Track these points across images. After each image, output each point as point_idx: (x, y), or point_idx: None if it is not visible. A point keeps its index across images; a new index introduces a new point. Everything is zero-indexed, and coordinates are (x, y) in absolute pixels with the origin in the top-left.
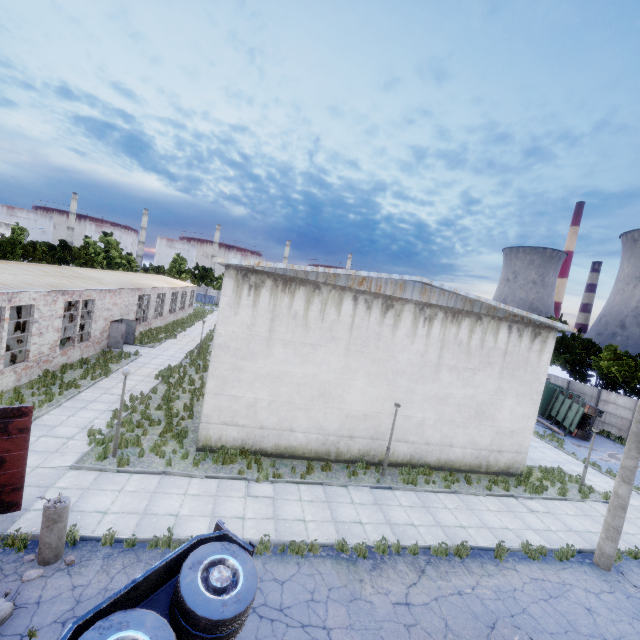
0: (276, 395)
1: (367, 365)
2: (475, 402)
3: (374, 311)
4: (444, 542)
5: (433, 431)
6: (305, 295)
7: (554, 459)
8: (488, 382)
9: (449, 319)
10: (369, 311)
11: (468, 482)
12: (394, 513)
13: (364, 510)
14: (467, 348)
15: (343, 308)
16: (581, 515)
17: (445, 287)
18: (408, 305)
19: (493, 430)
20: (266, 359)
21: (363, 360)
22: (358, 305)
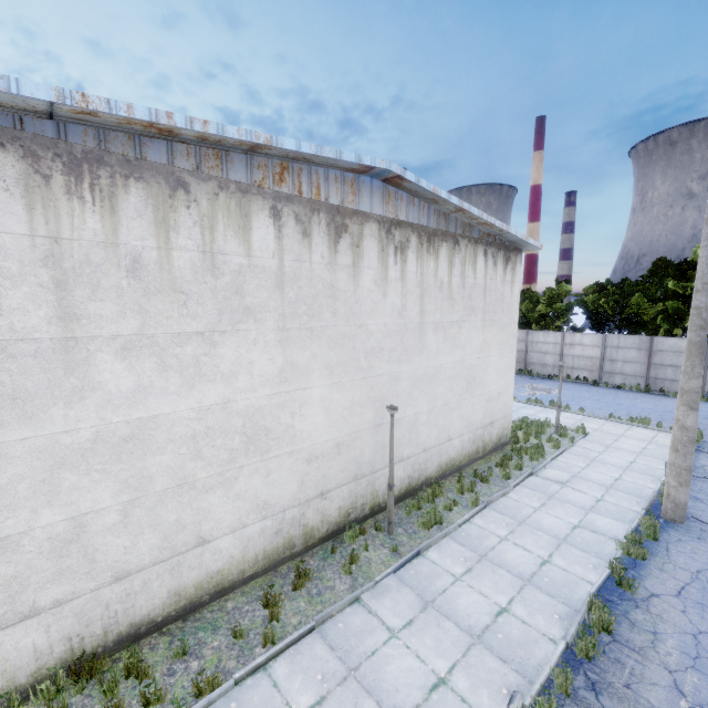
0: (138, 484)
1: (324, 352)
2: (465, 368)
3: (316, 240)
4: (591, 626)
5: (429, 429)
6: (149, 206)
7: None
8: (474, 336)
9: (425, 247)
10: (307, 241)
11: (484, 480)
12: (463, 605)
13: (422, 638)
14: (449, 291)
15: (254, 237)
16: (590, 462)
17: (422, 183)
18: (369, 225)
19: (484, 399)
20: (76, 403)
21: (316, 344)
22: (284, 229)
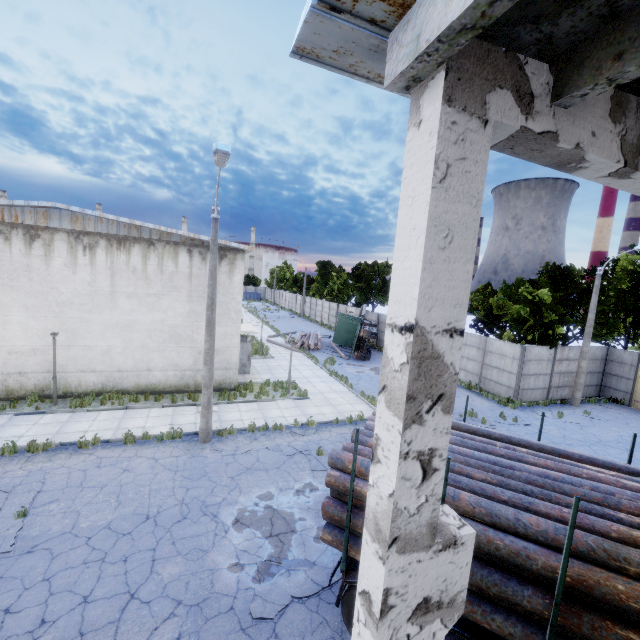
0: None
1: (22, 299)
2: (167, 326)
3: (16, 242)
4: (11, 441)
5: (124, 358)
6: None
7: (303, 376)
8: (178, 306)
9: (115, 246)
10: (9, 242)
11: (156, 399)
12: (12, 430)
13: None
14: (144, 274)
15: None
16: (253, 410)
17: (88, 212)
18: (59, 234)
19: (194, 351)
20: None
21: (15, 294)
22: None
